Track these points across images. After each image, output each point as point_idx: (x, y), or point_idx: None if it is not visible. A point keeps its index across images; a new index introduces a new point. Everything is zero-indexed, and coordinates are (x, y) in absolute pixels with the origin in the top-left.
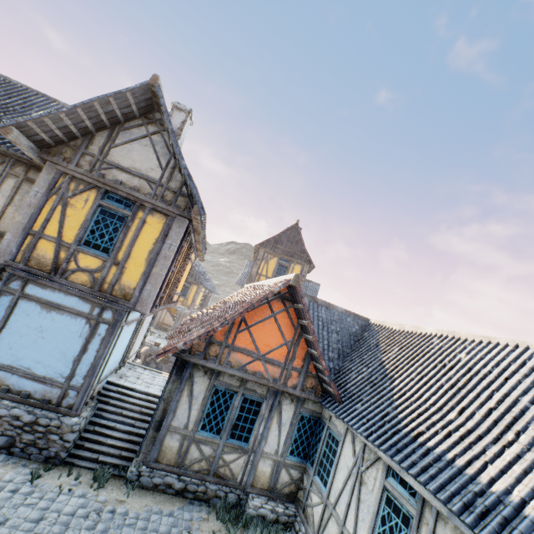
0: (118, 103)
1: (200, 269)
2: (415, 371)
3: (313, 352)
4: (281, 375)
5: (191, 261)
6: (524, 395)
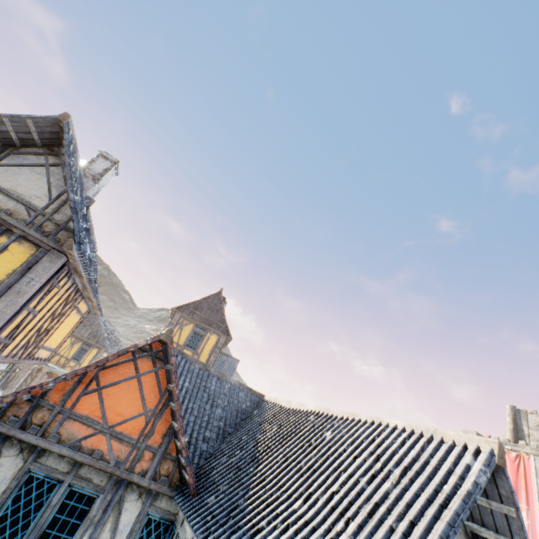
0: (15, 126)
1: (110, 330)
2: (284, 452)
3: (174, 425)
4: (129, 455)
5: (79, 312)
6: (365, 474)
